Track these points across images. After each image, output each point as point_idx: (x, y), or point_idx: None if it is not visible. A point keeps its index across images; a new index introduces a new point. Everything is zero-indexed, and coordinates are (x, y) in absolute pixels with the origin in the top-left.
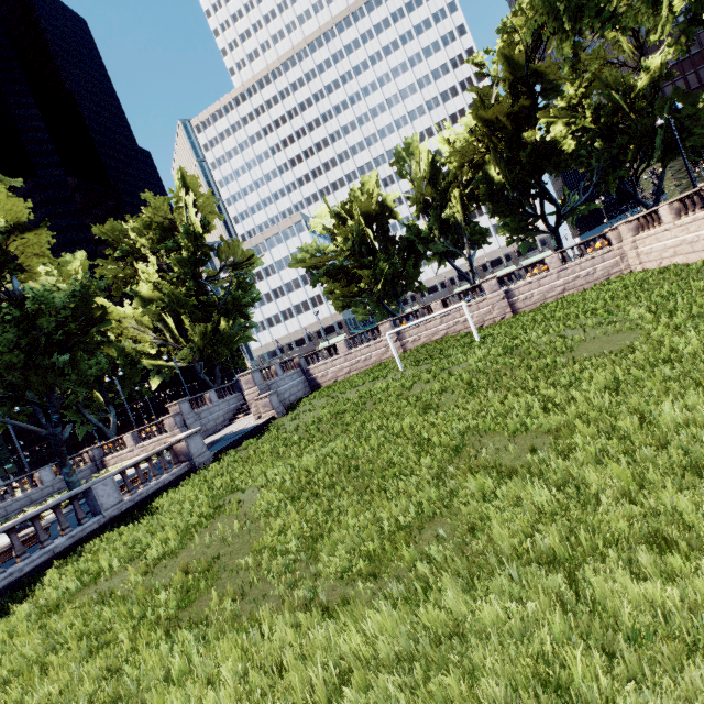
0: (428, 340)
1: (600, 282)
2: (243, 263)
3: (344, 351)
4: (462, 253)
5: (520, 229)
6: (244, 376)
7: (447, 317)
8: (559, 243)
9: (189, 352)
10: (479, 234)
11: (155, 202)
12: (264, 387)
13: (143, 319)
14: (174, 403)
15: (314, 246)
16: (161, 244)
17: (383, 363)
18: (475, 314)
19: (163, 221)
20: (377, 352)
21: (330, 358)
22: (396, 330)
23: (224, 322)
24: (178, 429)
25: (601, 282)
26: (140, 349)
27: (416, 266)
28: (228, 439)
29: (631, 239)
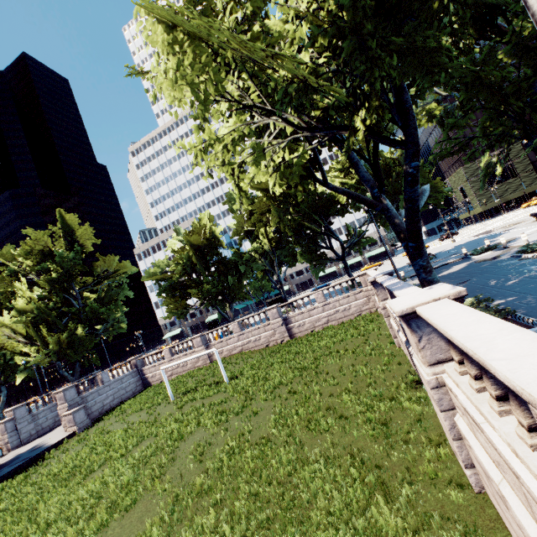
0: (229, 353)
1: (354, 316)
2: (112, 275)
3: (169, 357)
4: (275, 272)
5: (314, 258)
6: (58, 393)
7: (242, 336)
8: (346, 268)
9: (44, 357)
10: (293, 255)
11: (36, 235)
12: (76, 401)
13: (18, 325)
14: (9, 409)
15: (164, 264)
16: (39, 266)
17: (190, 373)
18: (263, 335)
19: (43, 248)
20: (192, 360)
21: (159, 361)
22: (167, 366)
23: (81, 328)
24: (7, 434)
25: (355, 316)
26: (13, 349)
27: (241, 281)
28: (12, 465)
29: (370, 287)
